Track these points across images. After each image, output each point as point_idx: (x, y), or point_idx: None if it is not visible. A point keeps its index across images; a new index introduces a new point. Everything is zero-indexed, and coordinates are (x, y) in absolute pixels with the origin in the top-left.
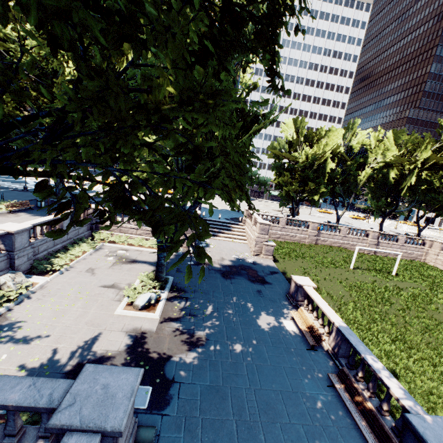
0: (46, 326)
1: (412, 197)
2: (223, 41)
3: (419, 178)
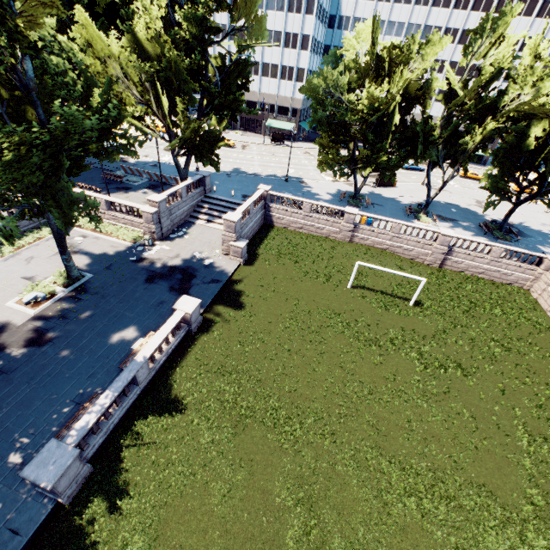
0: None
1: None
2: None
3: None
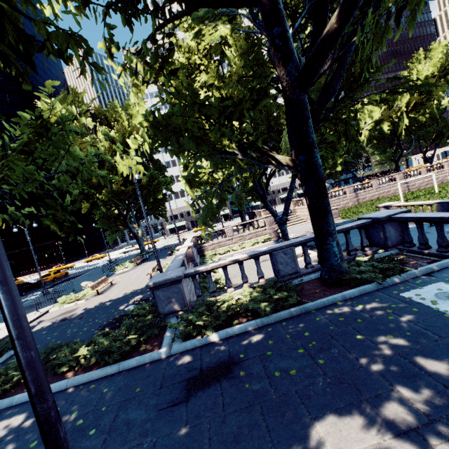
0: None
1: (409, 139)
2: None
3: (408, 120)
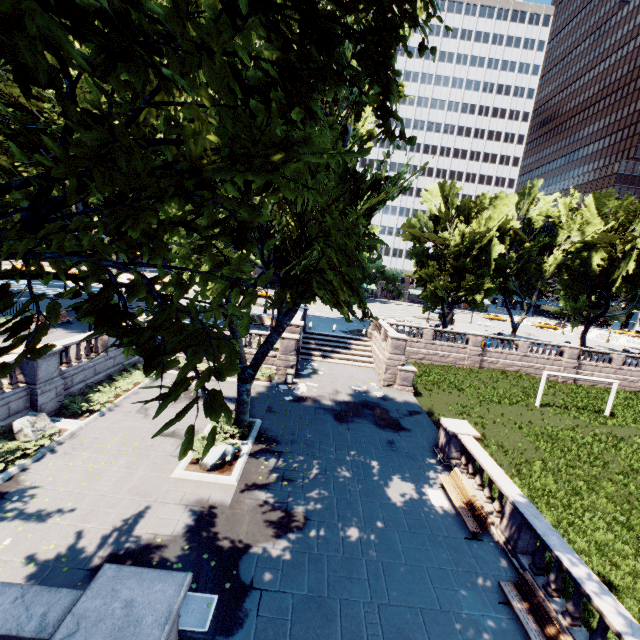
0: (71, 495)
1: (632, 293)
2: (304, 70)
3: (639, 264)
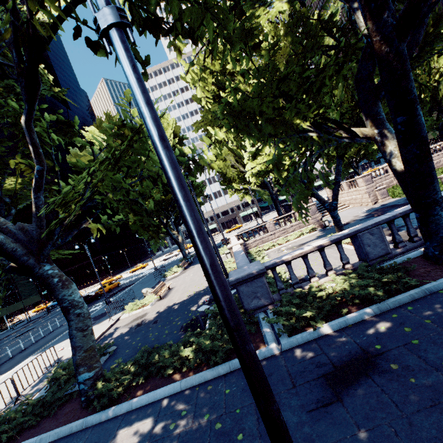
0: None
1: None
2: None
3: None
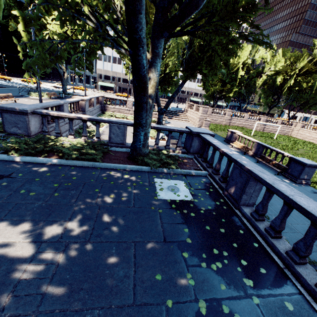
0: None
1: (288, 96)
2: None
3: (295, 81)
